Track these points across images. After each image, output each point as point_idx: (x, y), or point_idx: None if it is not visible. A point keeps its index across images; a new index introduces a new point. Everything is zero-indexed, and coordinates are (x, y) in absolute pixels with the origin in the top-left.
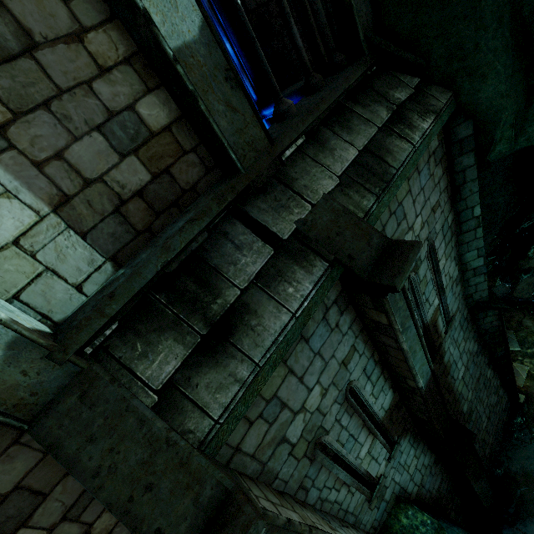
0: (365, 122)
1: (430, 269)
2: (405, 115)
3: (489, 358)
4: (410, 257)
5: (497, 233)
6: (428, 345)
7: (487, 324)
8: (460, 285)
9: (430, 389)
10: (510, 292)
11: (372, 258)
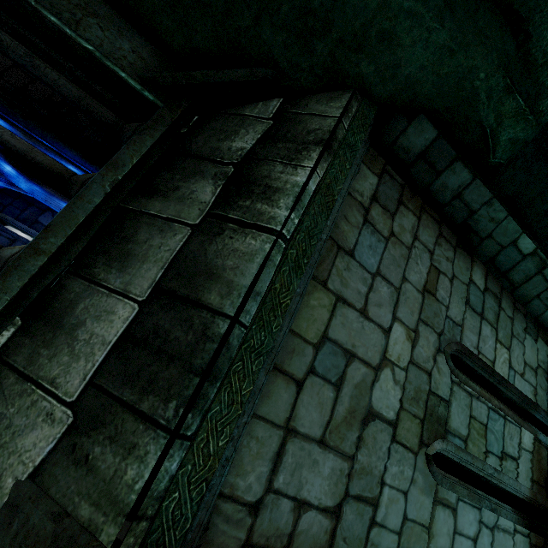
0: (162, 227)
1: (477, 395)
2: (255, 174)
3: None
4: None
5: None
6: None
7: None
8: None
9: None
10: None
11: None
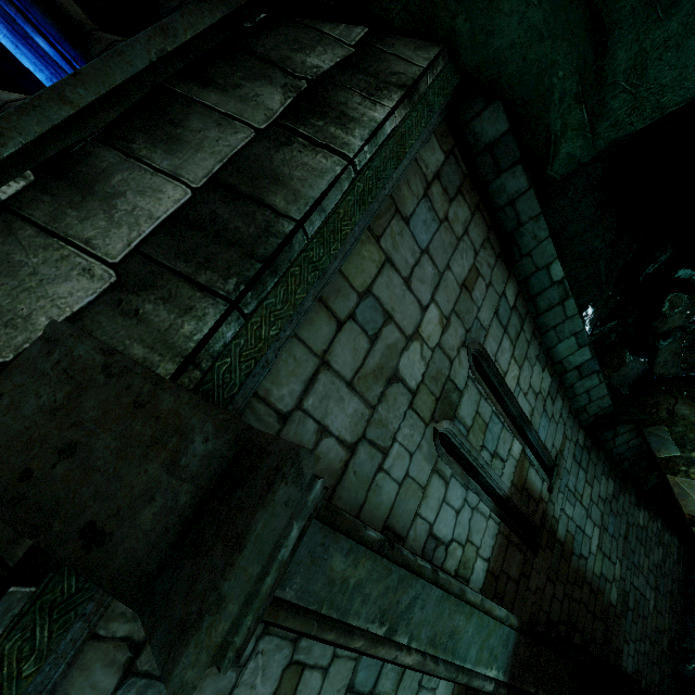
0: (220, 121)
1: (486, 397)
2: (331, 98)
3: (636, 493)
4: (252, 527)
5: (612, 287)
6: (517, 531)
7: (621, 445)
8: (561, 398)
9: (524, 660)
10: (648, 369)
11: (176, 516)
